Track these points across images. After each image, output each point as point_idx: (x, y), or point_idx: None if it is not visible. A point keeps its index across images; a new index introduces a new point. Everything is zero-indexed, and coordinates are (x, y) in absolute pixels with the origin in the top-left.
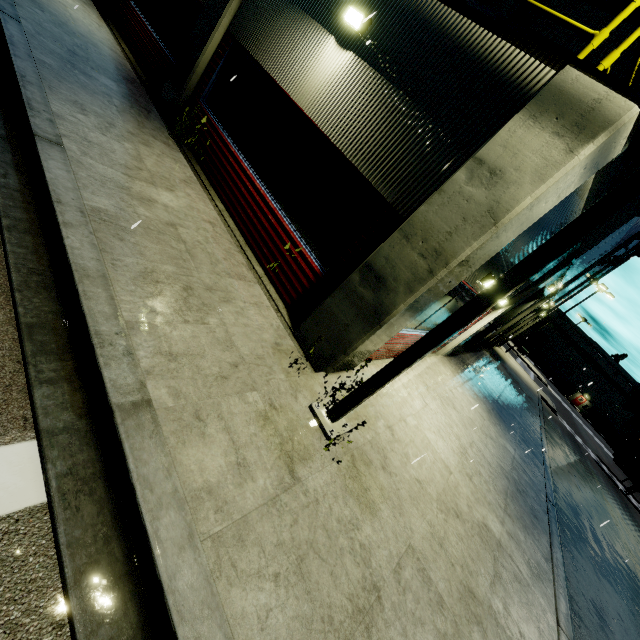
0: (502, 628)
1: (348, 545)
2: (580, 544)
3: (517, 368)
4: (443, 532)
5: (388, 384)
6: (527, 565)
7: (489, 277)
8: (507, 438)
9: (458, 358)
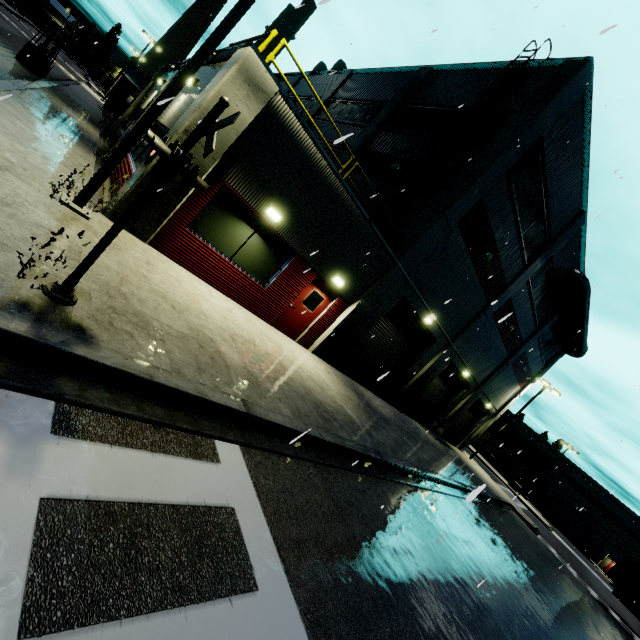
0: (139, 320)
1: (9, 193)
2: (421, 515)
3: (481, 473)
4: (136, 285)
5: (186, 276)
6: (248, 381)
7: (269, 206)
8: (357, 414)
9: (344, 376)
